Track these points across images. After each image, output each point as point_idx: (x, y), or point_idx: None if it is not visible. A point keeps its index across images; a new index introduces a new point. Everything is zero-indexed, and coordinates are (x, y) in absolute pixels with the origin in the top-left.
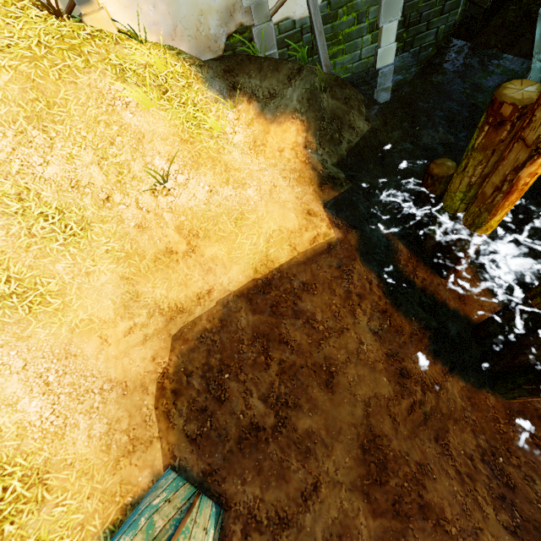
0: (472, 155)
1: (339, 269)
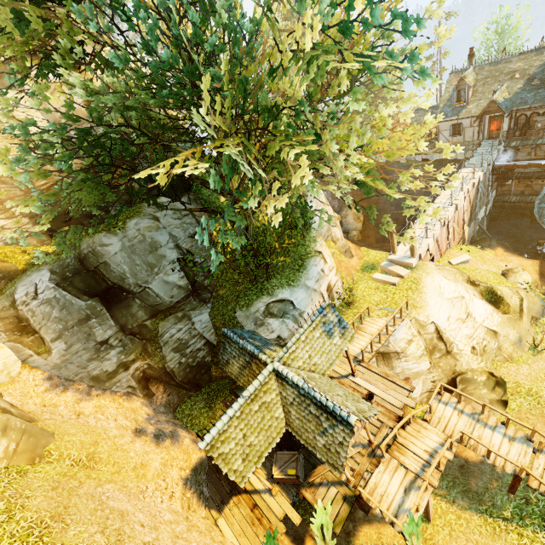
0: None
1: None
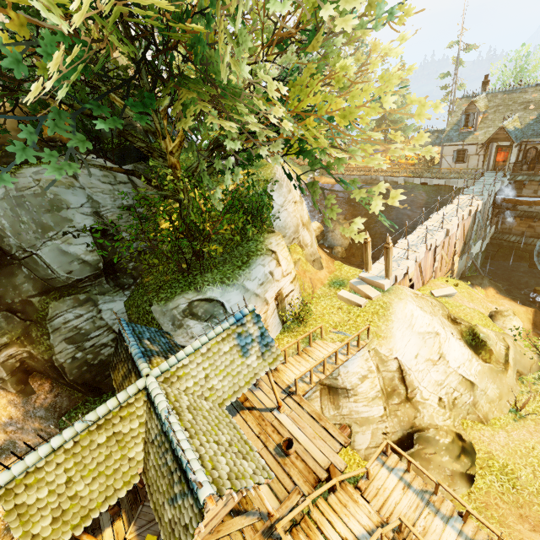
0: None
1: None
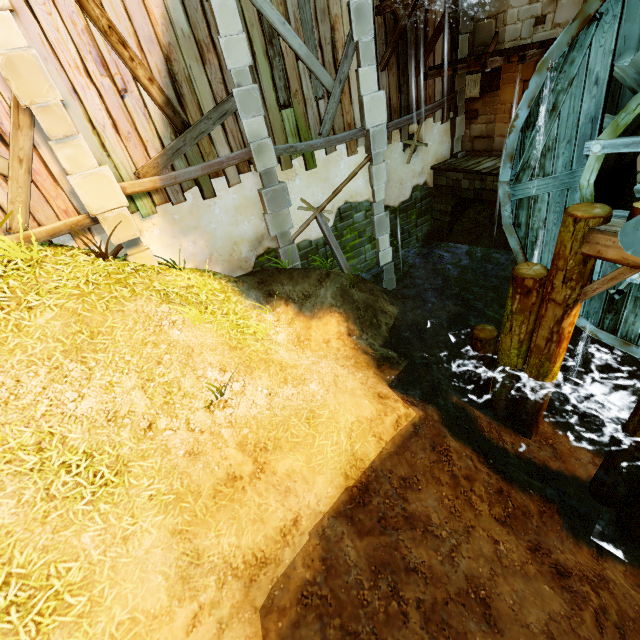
0: (513, 318)
1: (434, 451)
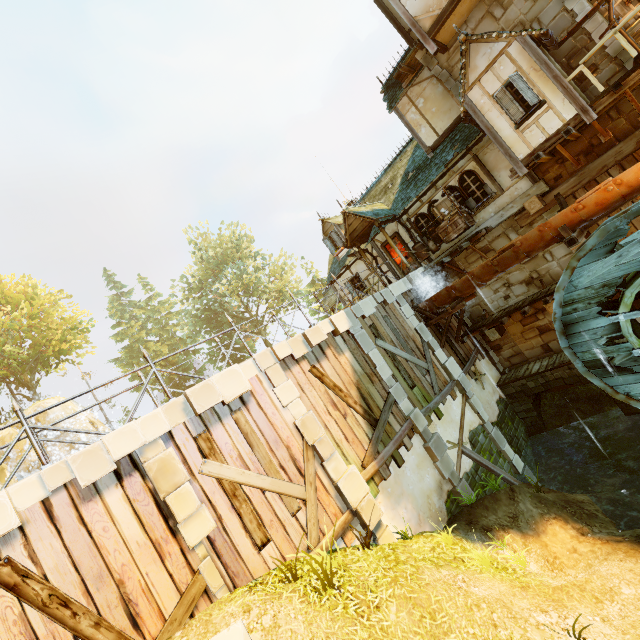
0: None
1: None
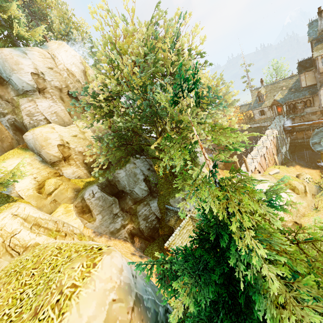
0: (322, 157)
1: None
